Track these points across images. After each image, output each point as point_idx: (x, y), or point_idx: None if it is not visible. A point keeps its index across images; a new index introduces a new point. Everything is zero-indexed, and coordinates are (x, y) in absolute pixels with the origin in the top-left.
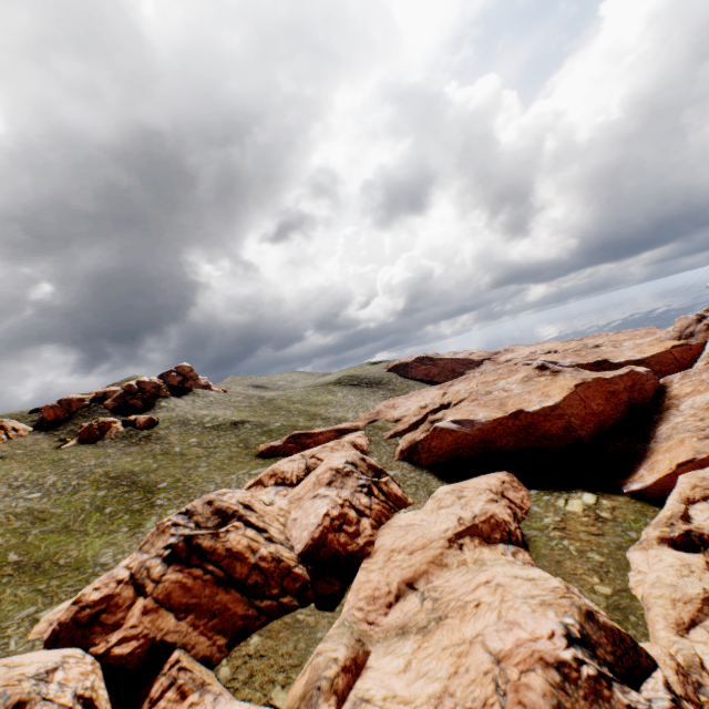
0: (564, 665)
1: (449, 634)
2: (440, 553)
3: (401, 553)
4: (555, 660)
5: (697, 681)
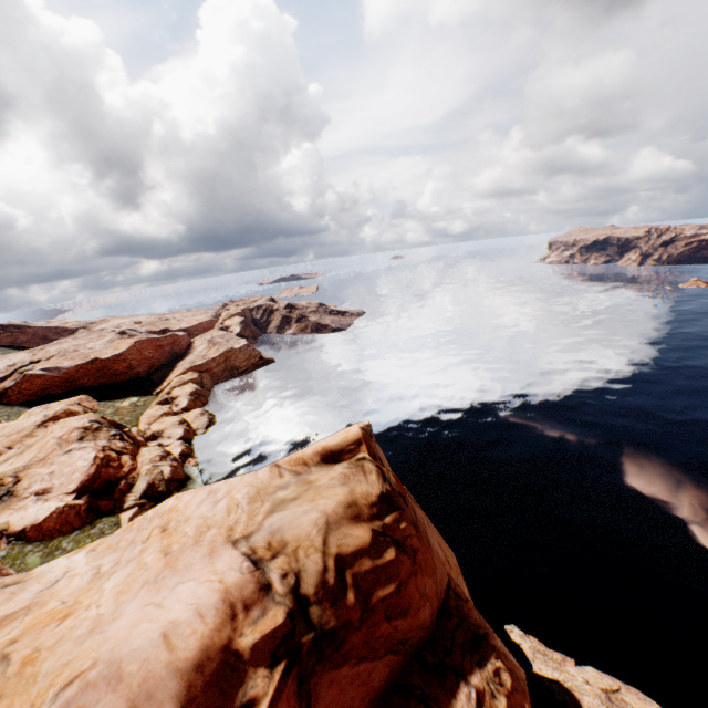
0: (87, 427)
1: (37, 446)
2: (32, 431)
3: (2, 438)
4: (84, 427)
5: (146, 432)
